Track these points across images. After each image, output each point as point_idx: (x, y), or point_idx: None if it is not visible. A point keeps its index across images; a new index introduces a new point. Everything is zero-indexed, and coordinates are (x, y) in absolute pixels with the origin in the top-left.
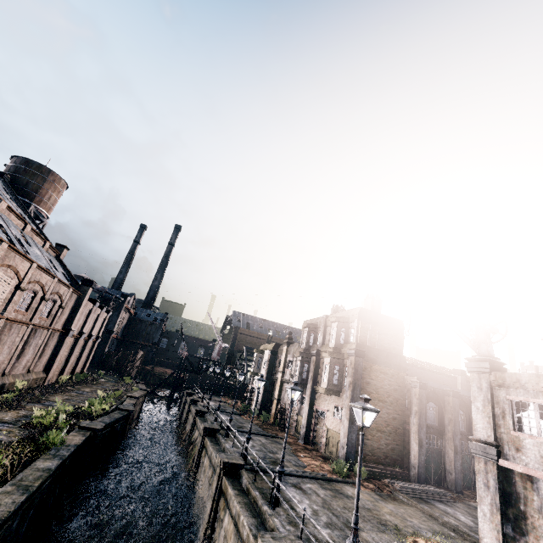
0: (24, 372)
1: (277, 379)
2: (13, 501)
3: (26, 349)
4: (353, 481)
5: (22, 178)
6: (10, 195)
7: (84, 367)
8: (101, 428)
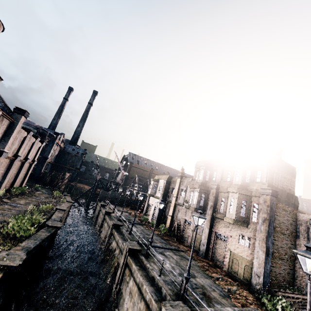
0: None
1: (170, 201)
2: None
3: None
4: None
5: None
6: None
7: (22, 182)
8: (19, 264)
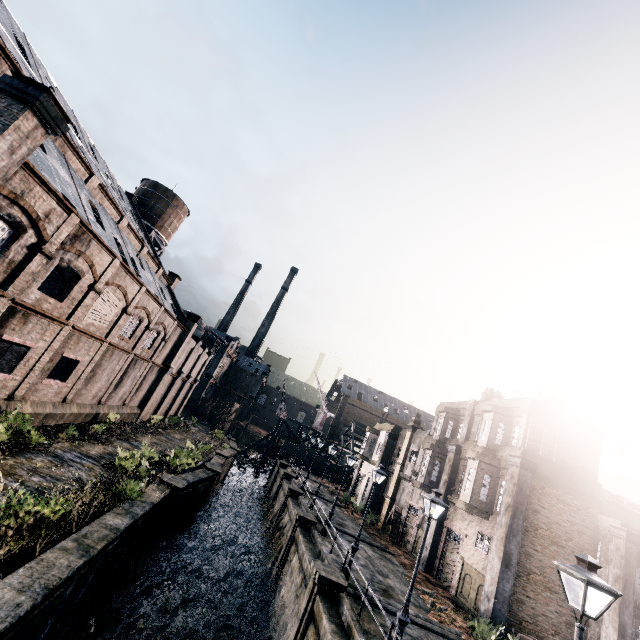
0: (119, 404)
1: (392, 472)
2: (69, 565)
3: (124, 380)
4: None
5: (148, 202)
6: (135, 218)
7: (178, 410)
8: (182, 488)
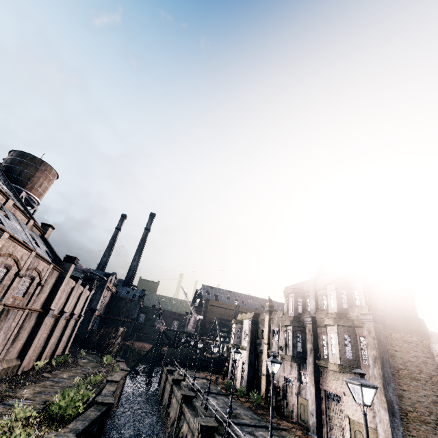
0: None
1: (261, 352)
2: None
3: None
4: None
5: (16, 168)
6: (2, 181)
7: (65, 348)
8: None
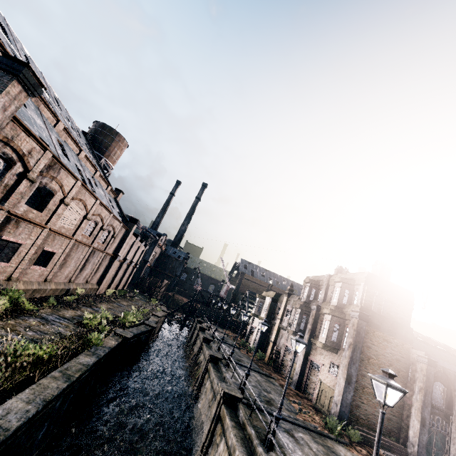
0: (83, 282)
1: (274, 324)
2: (58, 387)
3: (87, 265)
4: (345, 441)
5: (98, 138)
6: (89, 149)
7: (125, 286)
8: (130, 338)
